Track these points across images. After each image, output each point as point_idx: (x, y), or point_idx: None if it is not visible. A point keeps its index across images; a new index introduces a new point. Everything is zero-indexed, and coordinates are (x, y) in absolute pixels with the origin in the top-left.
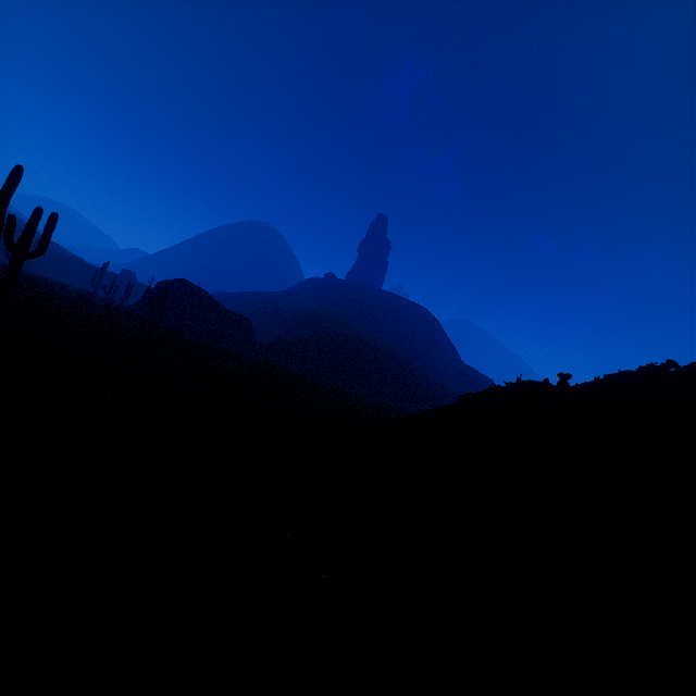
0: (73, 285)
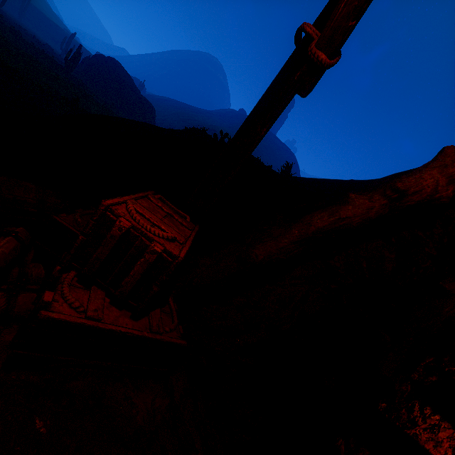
0: (53, 47)
